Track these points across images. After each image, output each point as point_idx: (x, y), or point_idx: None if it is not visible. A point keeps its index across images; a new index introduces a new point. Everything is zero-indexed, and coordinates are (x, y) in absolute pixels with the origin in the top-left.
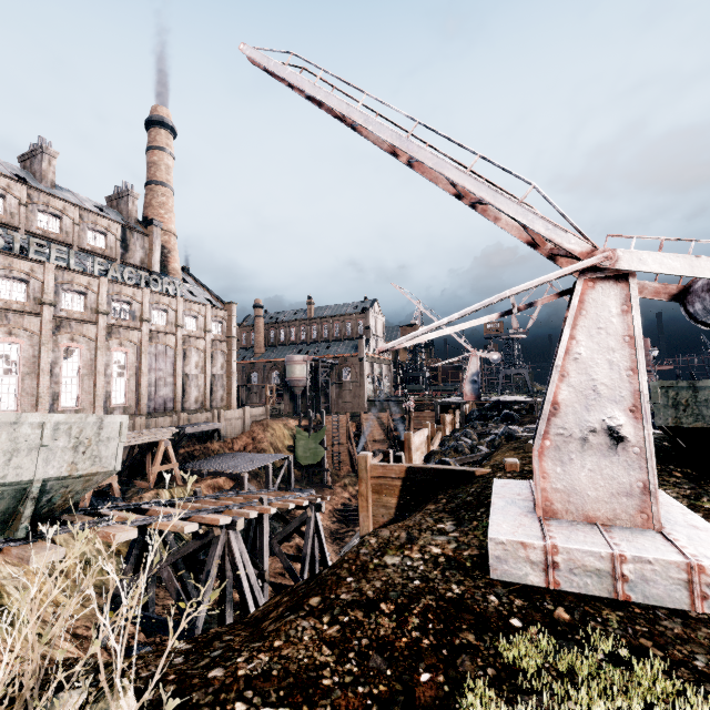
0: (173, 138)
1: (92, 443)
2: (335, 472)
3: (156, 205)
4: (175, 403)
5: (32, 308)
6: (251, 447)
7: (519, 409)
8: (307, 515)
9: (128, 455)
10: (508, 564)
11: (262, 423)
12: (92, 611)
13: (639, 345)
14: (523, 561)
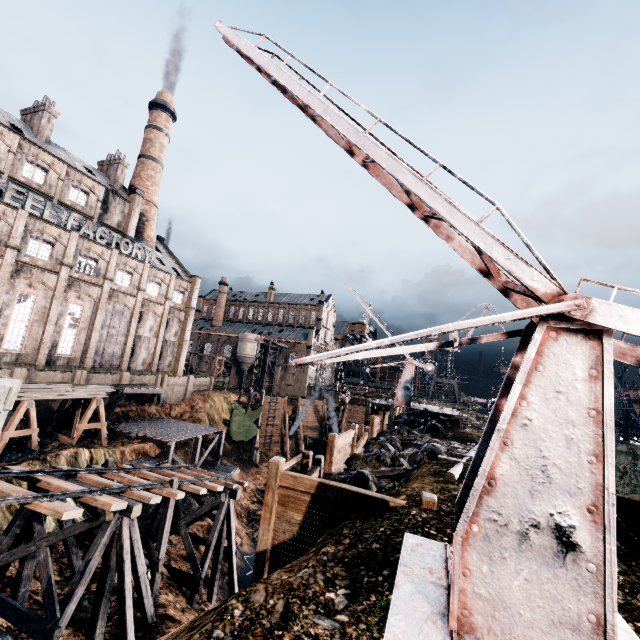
0: (172, 121)
1: None
2: (265, 451)
3: (144, 177)
4: (122, 361)
5: None
6: (188, 415)
7: (445, 421)
8: (221, 500)
9: (59, 407)
10: None
11: (203, 393)
12: None
13: (609, 425)
14: None
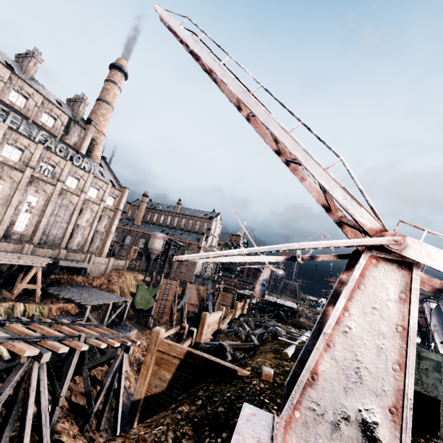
0: (125, 79)
1: None
2: (158, 318)
3: (99, 114)
4: (62, 241)
5: None
6: (105, 286)
7: (287, 311)
8: (117, 353)
9: (7, 269)
10: None
11: (119, 271)
12: None
13: (412, 341)
14: None
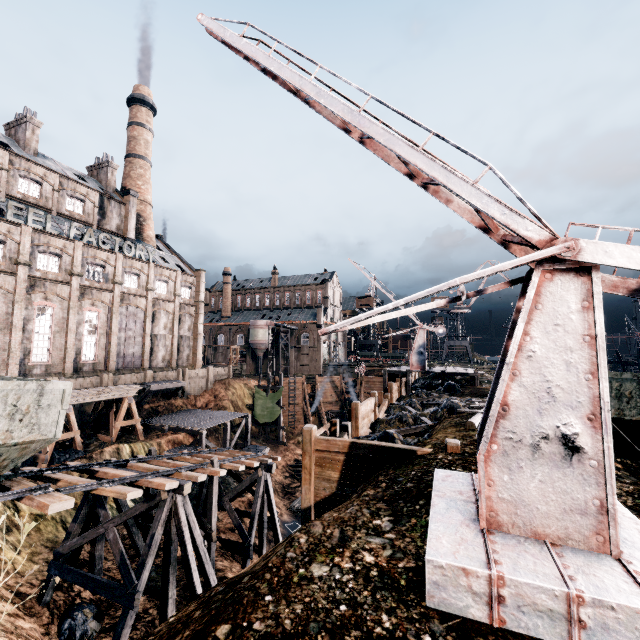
0: (153, 115)
1: (31, 410)
2: (290, 429)
3: (135, 177)
4: (143, 361)
5: (8, 268)
6: (212, 404)
7: (461, 380)
8: (258, 475)
9: (93, 409)
10: (447, 592)
11: (224, 382)
12: (40, 567)
13: (601, 347)
14: (464, 591)
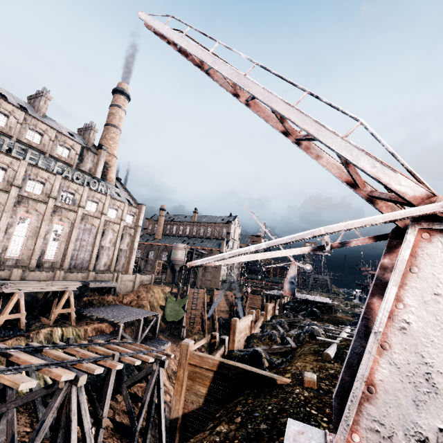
0: (128, 101)
1: None
2: (190, 328)
3: (108, 138)
4: (90, 264)
5: (4, 187)
6: (135, 302)
7: (321, 307)
8: (153, 368)
9: (43, 297)
10: None
11: (146, 286)
12: None
13: None
14: None
